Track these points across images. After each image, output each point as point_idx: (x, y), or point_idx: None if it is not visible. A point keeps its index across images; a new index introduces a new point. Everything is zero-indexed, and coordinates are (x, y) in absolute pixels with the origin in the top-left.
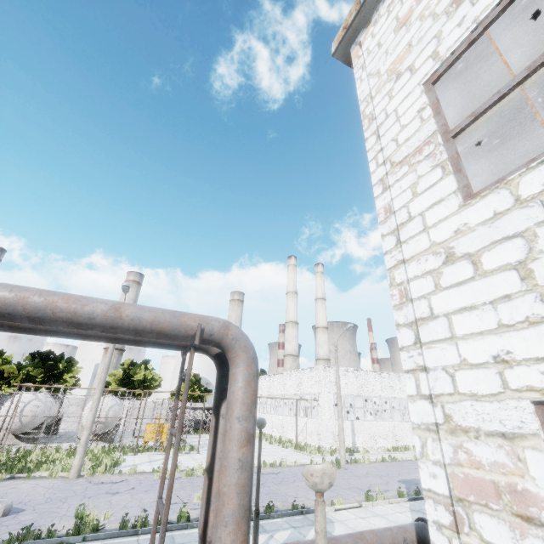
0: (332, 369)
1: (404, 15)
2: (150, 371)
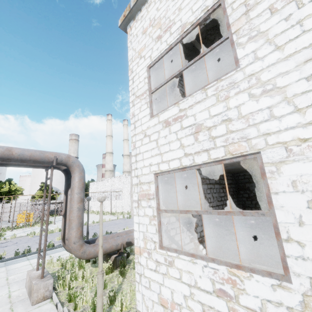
0: (130, 176)
1: (145, 28)
2: (13, 185)
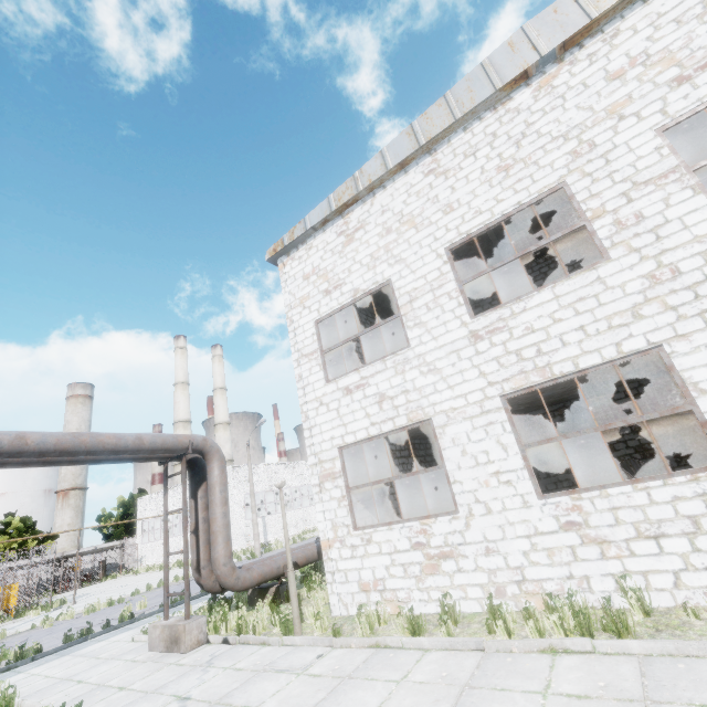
0: (242, 468)
1: (307, 274)
2: None
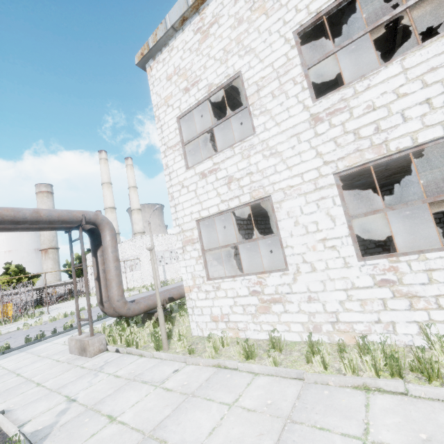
0: (148, 237)
1: (169, 74)
2: None
